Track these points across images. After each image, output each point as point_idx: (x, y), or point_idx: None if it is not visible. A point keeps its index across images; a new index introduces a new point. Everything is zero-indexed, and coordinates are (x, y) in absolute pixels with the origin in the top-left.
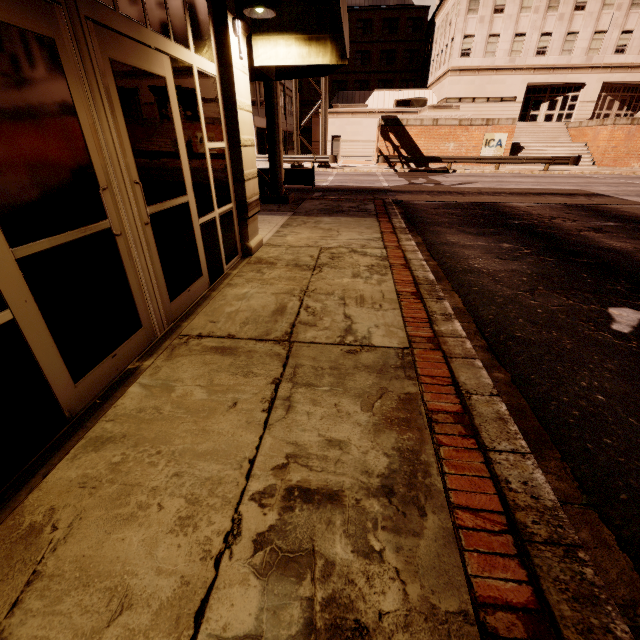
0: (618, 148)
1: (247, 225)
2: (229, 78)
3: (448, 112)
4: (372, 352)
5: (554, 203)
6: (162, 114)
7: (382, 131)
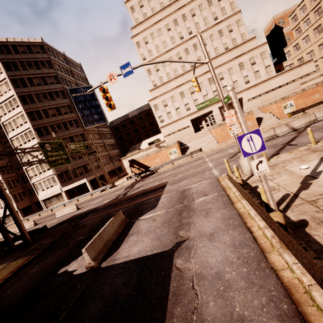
0: (222, 135)
1: None
2: None
3: (152, 149)
4: None
5: (128, 207)
6: None
7: (130, 165)
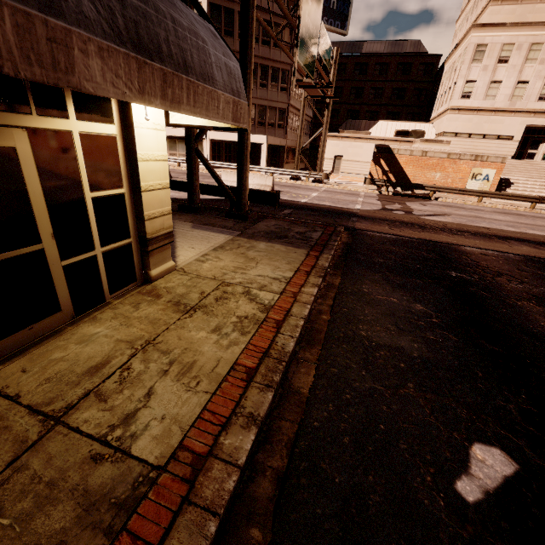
0: None
1: (149, 256)
2: (131, 136)
3: (438, 146)
4: (116, 465)
5: (514, 253)
6: (3, 179)
7: (374, 157)
